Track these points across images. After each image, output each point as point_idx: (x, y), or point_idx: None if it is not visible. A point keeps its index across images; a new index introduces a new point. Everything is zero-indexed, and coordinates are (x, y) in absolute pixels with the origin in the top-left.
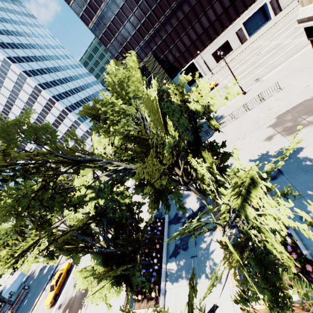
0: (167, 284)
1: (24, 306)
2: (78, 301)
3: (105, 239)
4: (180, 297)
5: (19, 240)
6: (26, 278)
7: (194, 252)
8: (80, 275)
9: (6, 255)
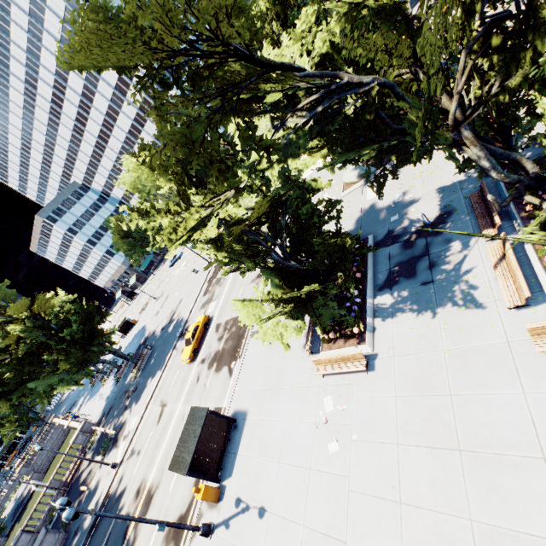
0: (376, 321)
1: (152, 365)
2: (229, 353)
3: (282, 250)
4: (402, 332)
5: (182, 210)
6: (145, 339)
7: (429, 277)
8: (241, 306)
9: (168, 228)
